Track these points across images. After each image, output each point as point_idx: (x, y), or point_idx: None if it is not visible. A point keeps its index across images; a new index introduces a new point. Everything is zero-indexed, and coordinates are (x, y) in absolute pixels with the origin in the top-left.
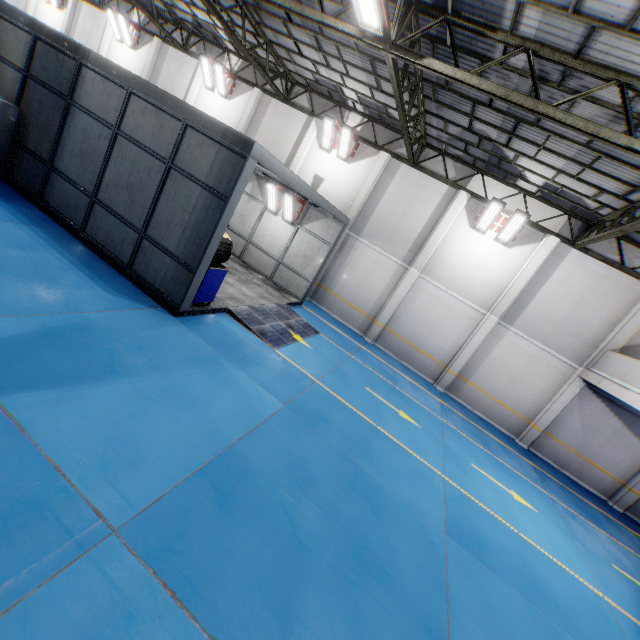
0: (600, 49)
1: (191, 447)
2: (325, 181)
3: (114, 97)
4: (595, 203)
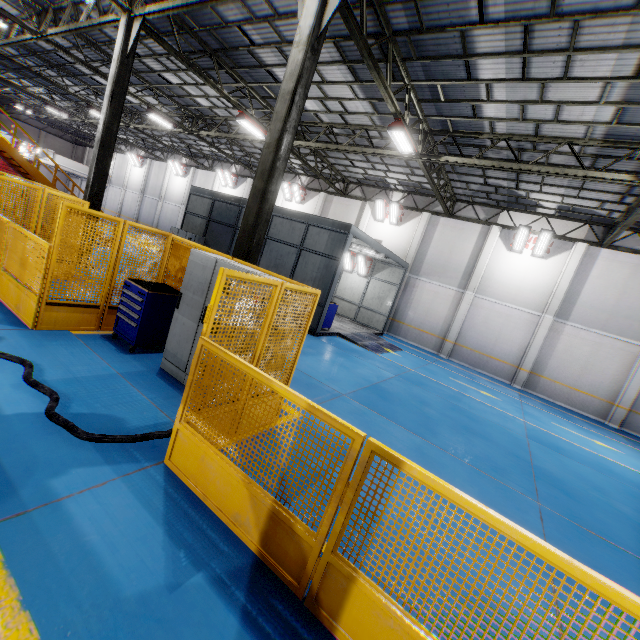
0: (547, 130)
1: (357, 380)
2: (383, 242)
3: None
4: (604, 211)
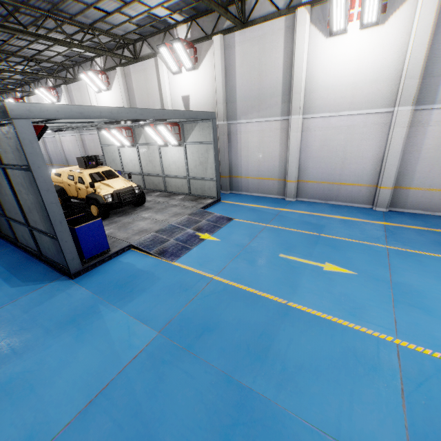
0: None
1: None
2: (190, 96)
3: None
4: None
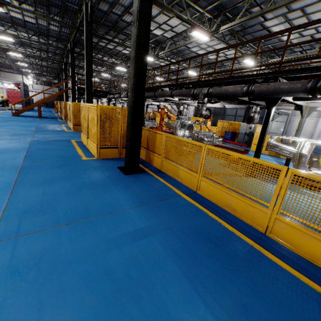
0: None
1: None
2: None
3: (234, 111)
4: None
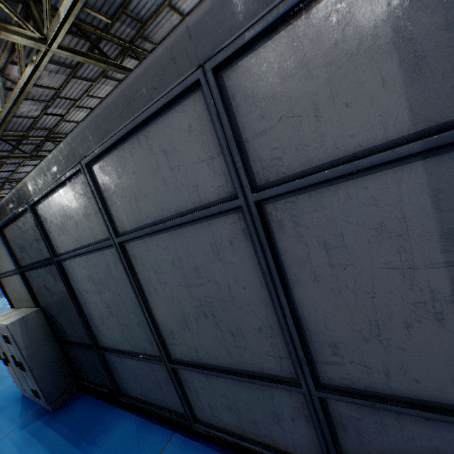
0: None
1: None
2: None
3: (80, 200)
4: None
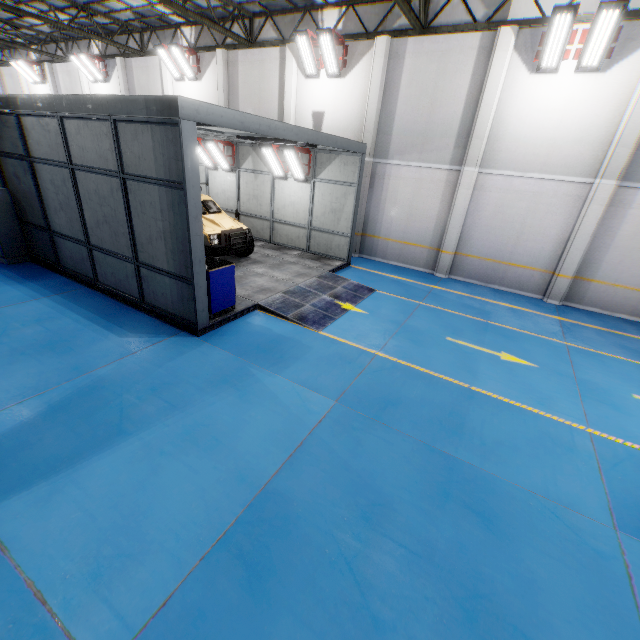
0: None
1: (212, 505)
2: (326, 114)
3: (53, 132)
4: None
